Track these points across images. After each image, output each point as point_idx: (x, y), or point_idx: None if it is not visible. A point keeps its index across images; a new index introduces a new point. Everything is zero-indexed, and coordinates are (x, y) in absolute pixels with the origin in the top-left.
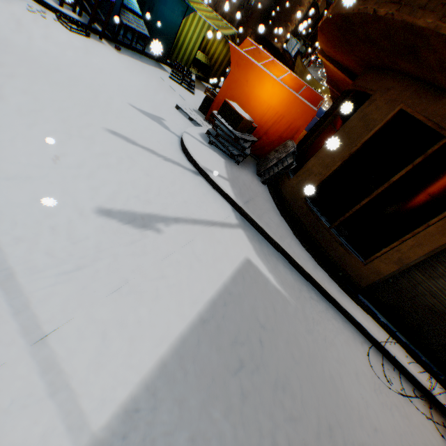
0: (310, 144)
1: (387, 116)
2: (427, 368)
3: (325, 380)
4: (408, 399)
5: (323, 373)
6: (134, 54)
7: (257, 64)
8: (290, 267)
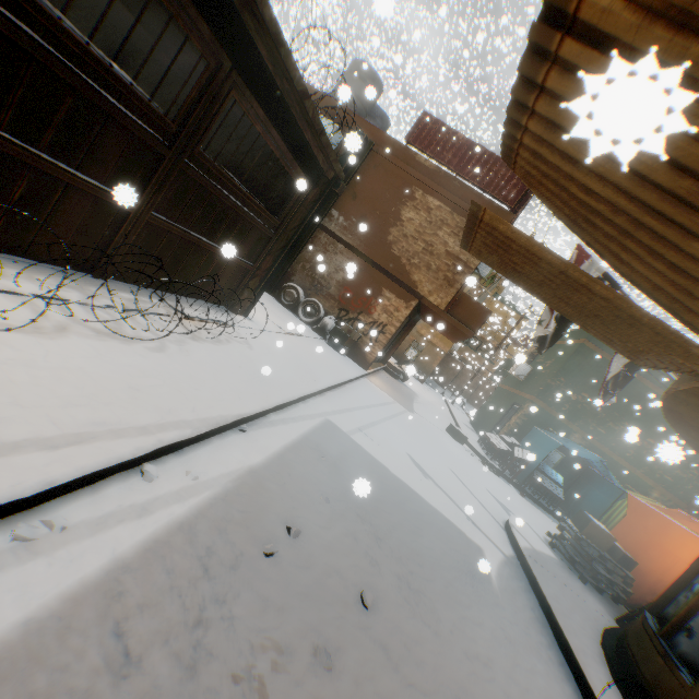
0: None
1: None
2: None
3: (454, 587)
4: None
5: (460, 591)
6: (543, 510)
7: (657, 511)
8: (544, 622)
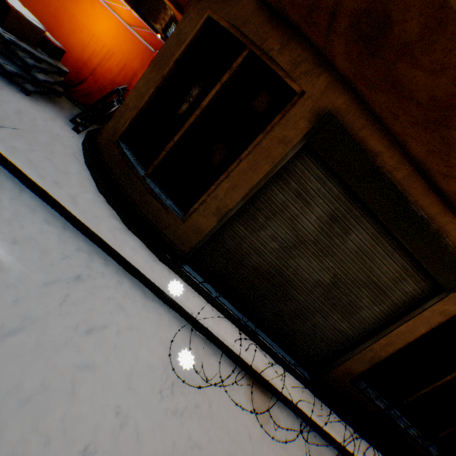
0: None
1: (197, 27)
2: (261, 344)
3: (7, 405)
4: (226, 390)
5: (17, 389)
6: None
7: None
8: (65, 226)
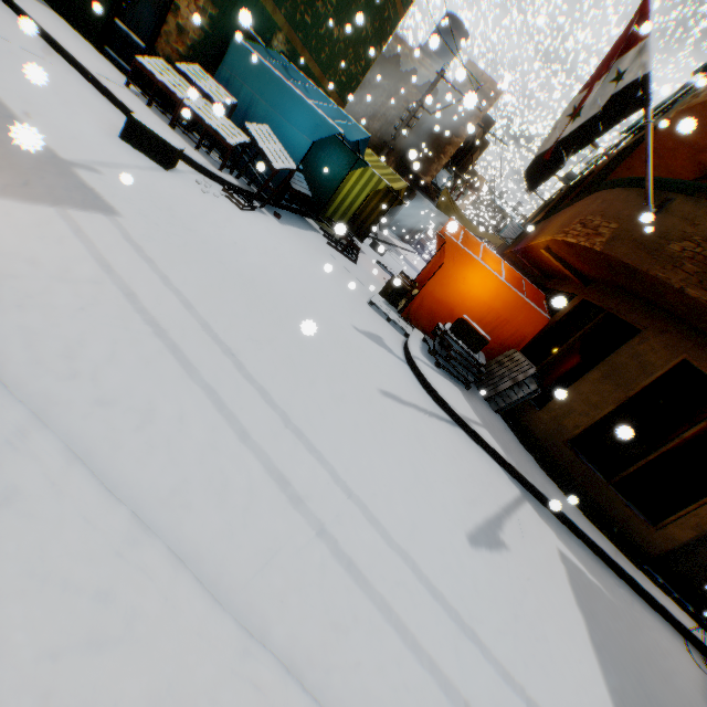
0: (549, 363)
1: (668, 364)
2: None
3: (691, 703)
4: None
5: (684, 693)
6: (285, 213)
7: (480, 261)
8: (580, 542)
